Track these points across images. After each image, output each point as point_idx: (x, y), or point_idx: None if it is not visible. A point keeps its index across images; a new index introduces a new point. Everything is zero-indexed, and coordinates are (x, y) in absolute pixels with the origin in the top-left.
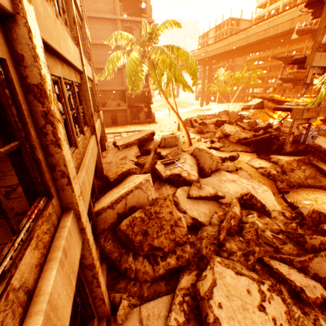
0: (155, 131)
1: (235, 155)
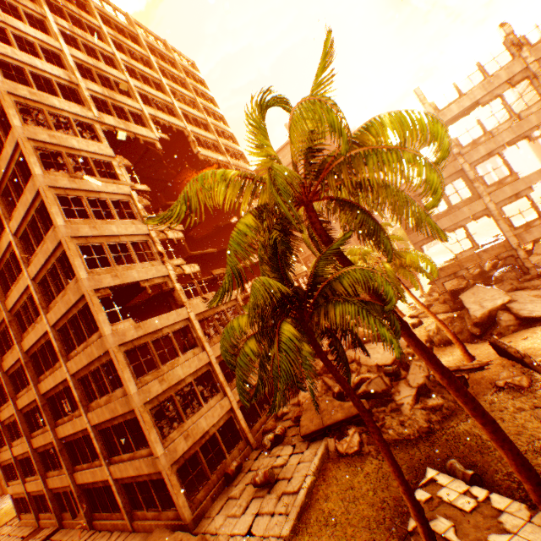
0: (398, 302)
1: (413, 322)
